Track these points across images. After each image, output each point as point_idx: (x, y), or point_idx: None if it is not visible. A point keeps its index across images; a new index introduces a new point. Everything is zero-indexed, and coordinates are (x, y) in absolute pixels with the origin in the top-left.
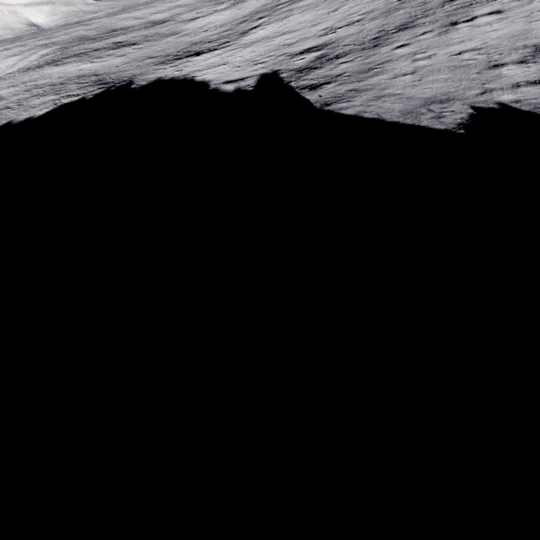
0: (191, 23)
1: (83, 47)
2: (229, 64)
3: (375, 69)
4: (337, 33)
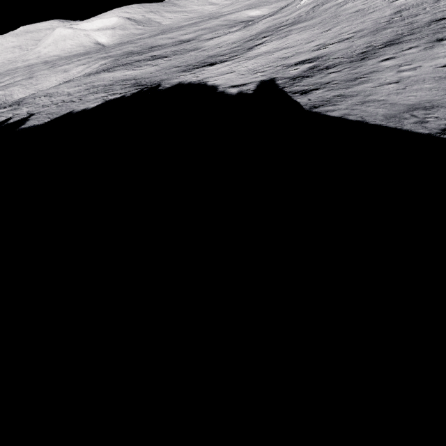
0: (210, 41)
1: (129, 59)
2: (236, 72)
3: (361, 78)
4: (328, 48)
